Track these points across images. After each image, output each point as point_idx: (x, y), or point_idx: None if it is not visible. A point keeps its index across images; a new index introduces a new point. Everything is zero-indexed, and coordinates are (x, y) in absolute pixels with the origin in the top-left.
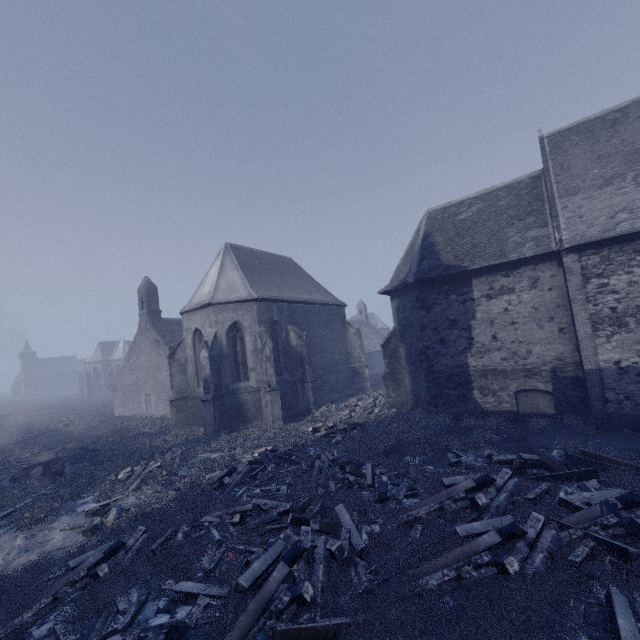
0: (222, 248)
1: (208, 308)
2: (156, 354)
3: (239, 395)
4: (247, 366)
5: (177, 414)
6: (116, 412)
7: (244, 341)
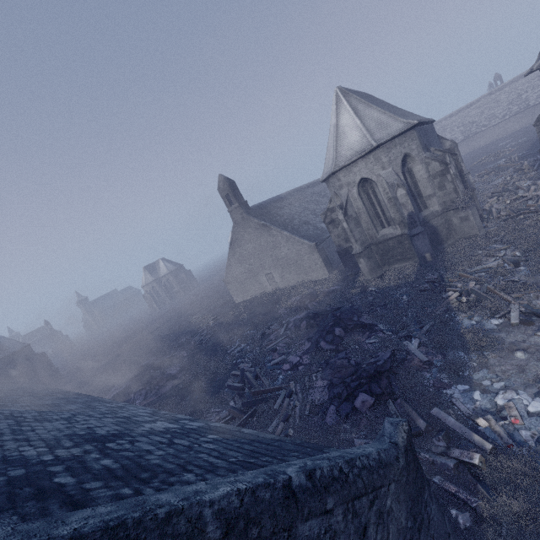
0: (338, 93)
1: (375, 151)
2: (267, 237)
3: (430, 222)
4: (421, 196)
5: (368, 262)
6: (237, 299)
7: (411, 173)
